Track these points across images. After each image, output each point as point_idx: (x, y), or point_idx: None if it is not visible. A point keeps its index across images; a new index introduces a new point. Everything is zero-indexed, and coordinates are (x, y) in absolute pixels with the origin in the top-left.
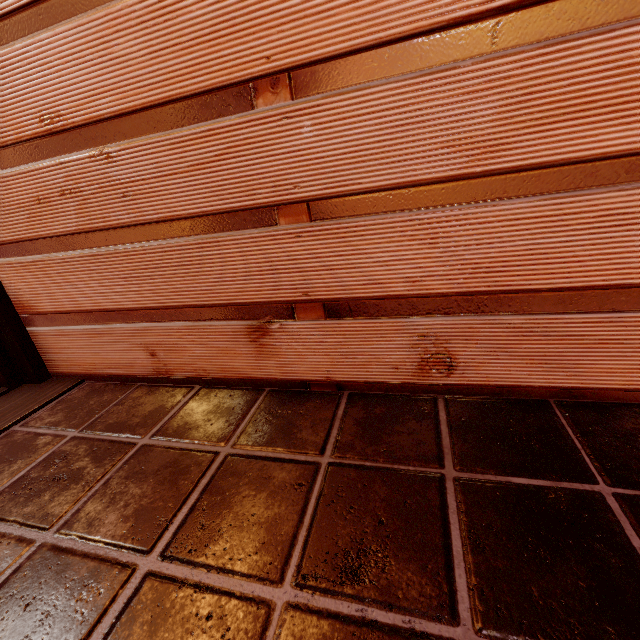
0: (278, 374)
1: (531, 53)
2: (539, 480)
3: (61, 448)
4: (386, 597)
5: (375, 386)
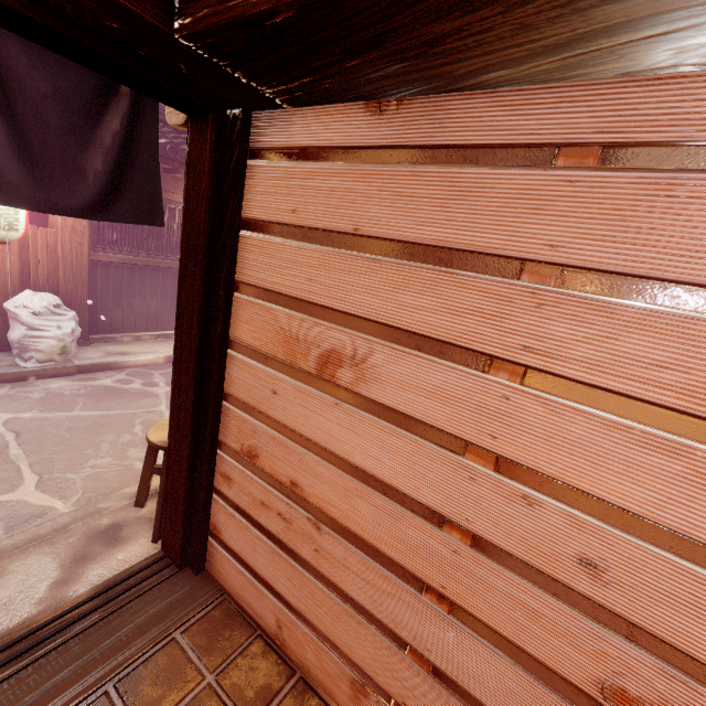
0: None
1: None
2: None
3: (201, 694)
4: None
5: None
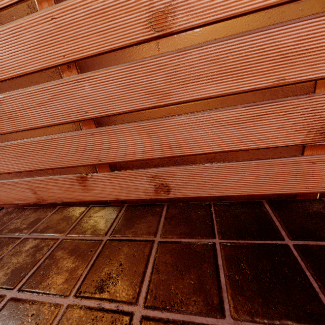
0: (94, 198)
1: (173, 55)
2: (193, 239)
3: None
4: (111, 297)
5: (138, 201)
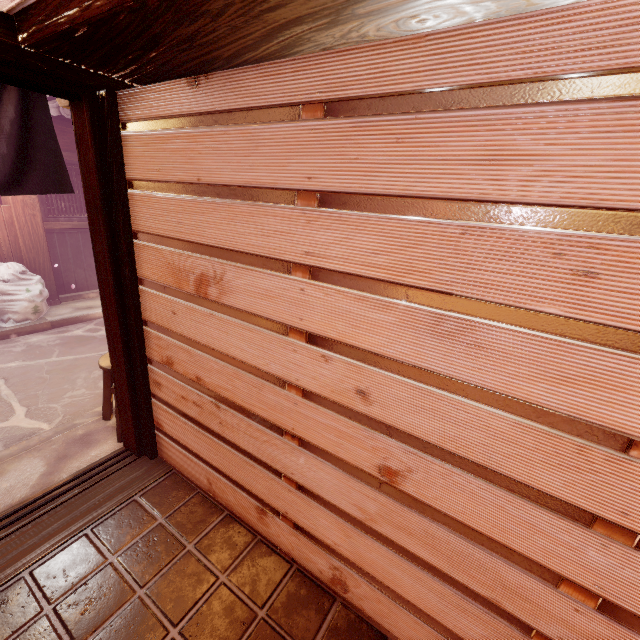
0: (266, 534)
1: (392, 501)
2: None
3: (154, 529)
4: None
5: (310, 572)
